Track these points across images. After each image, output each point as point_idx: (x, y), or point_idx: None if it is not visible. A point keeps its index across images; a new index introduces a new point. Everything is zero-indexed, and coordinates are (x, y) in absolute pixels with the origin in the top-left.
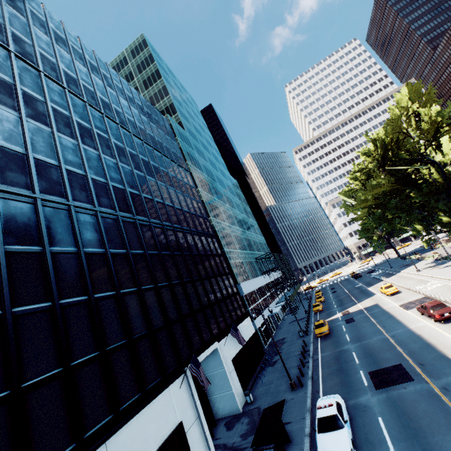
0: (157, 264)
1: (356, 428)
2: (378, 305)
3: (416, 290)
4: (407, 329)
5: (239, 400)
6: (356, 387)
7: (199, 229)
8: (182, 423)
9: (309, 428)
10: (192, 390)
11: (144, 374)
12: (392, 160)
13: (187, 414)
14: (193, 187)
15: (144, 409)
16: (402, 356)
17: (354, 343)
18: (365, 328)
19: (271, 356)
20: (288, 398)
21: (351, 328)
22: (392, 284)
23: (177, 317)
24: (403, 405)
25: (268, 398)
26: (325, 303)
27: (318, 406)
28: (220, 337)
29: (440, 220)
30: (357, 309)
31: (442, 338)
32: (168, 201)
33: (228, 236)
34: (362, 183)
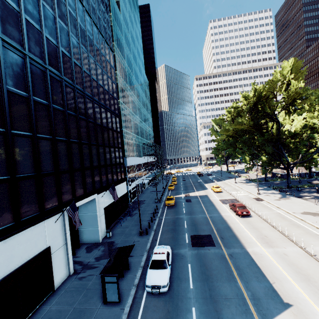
0: (60, 119)
1: (173, 268)
2: (207, 196)
3: (231, 194)
4: (220, 215)
5: (102, 234)
6: (180, 242)
7: (107, 105)
8: (50, 247)
9: (144, 263)
10: (65, 225)
11: (21, 208)
12: (259, 109)
13: (57, 241)
14: (112, 68)
15: (14, 235)
16: (213, 230)
17: (187, 215)
18: (196, 207)
19: (132, 210)
20: (136, 240)
21: (188, 205)
22: (219, 186)
23: (68, 169)
24: (205, 260)
25: (122, 237)
26: (177, 185)
27: (155, 252)
28: (100, 191)
29: (261, 158)
30: (195, 195)
31: (238, 225)
32: (86, 67)
33: (129, 120)
34: (232, 118)
